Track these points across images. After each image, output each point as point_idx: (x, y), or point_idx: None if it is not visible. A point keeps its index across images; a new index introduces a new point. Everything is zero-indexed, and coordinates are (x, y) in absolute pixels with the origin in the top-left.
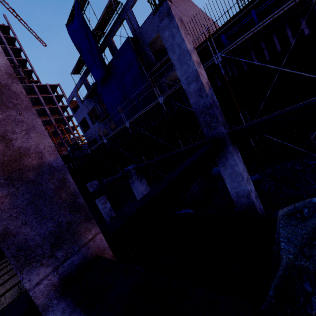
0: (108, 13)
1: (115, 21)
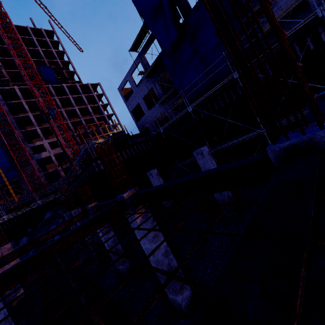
0: None
1: None
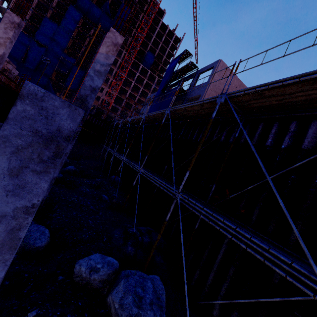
0: (189, 68)
1: (190, 74)
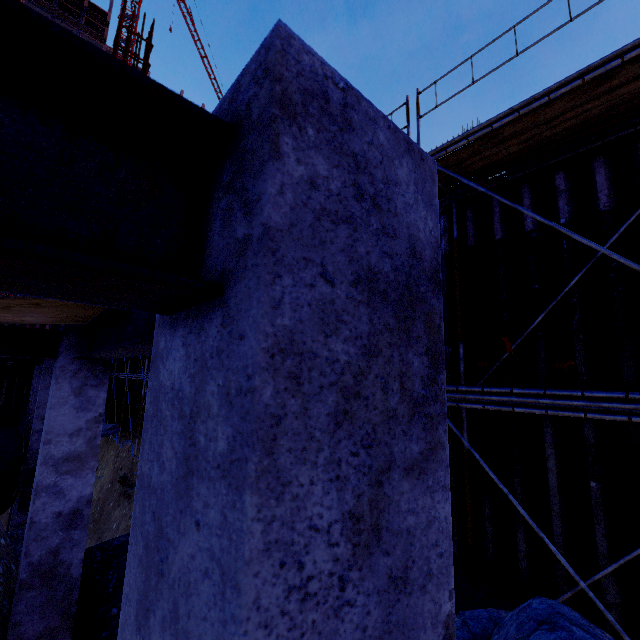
0: None
1: None
